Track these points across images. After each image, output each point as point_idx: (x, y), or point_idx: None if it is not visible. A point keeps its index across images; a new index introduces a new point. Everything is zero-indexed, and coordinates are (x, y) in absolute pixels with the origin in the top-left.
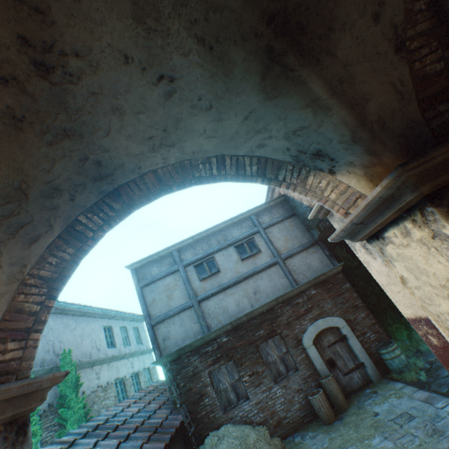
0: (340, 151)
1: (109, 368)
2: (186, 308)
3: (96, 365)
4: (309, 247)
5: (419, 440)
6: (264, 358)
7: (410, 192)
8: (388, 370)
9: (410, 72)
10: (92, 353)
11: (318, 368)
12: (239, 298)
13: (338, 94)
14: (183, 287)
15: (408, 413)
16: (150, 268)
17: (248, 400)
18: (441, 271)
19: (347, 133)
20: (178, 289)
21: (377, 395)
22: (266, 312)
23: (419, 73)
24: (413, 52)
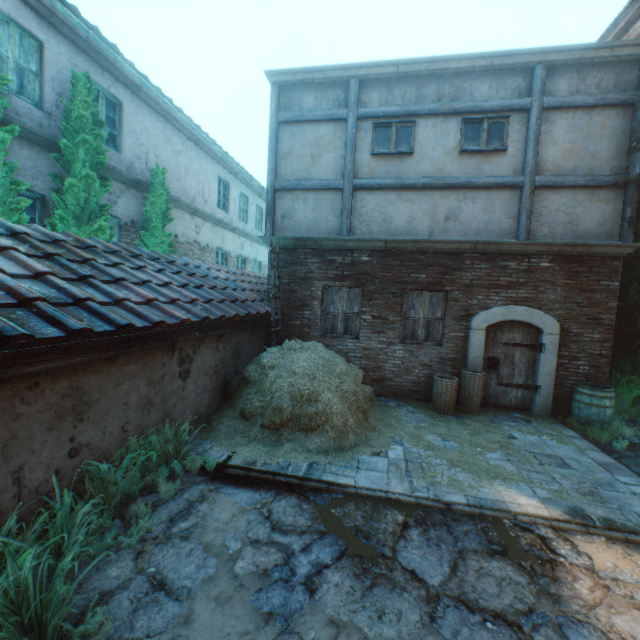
0: None
1: (212, 231)
2: (332, 188)
3: (198, 217)
4: (603, 187)
5: (559, 487)
6: (405, 309)
7: None
8: (565, 414)
9: None
10: (197, 200)
11: (470, 359)
12: (418, 214)
13: None
14: (341, 153)
15: (563, 460)
16: (303, 95)
17: (356, 341)
18: None
19: None
20: (332, 153)
21: (528, 425)
22: (447, 255)
23: None
24: None
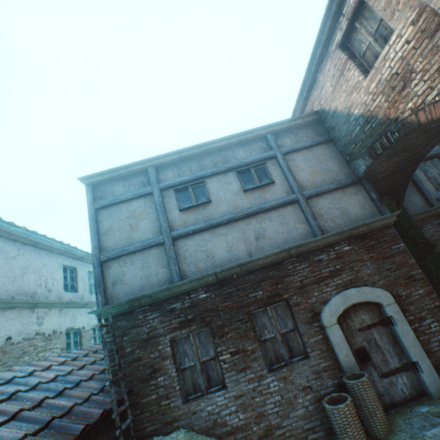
0: None
1: (60, 314)
2: (154, 245)
3: (40, 308)
4: (347, 186)
5: None
6: (258, 331)
7: None
8: None
9: None
10: (38, 292)
11: (342, 360)
12: (233, 242)
13: None
14: (154, 216)
15: None
16: (113, 186)
17: (224, 390)
18: None
19: None
20: (147, 218)
21: None
22: (271, 267)
23: None
24: None
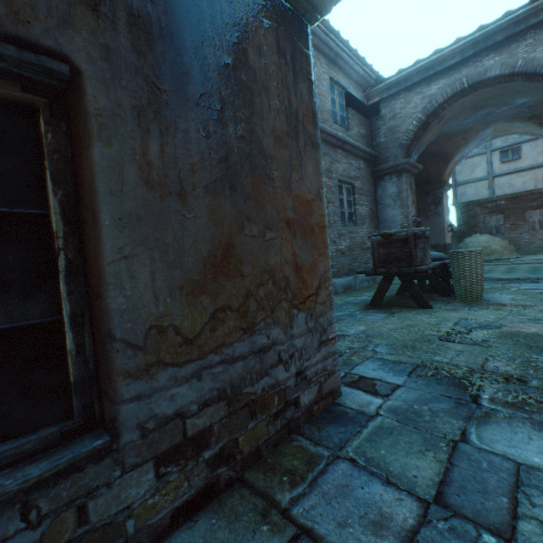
0: None
1: None
2: (482, 180)
3: None
4: None
5: None
6: (526, 219)
7: None
8: None
9: None
10: None
11: None
12: (526, 180)
13: None
14: (484, 166)
15: None
16: None
17: (502, 236)
18: None
19: None
20: (480, 167)
21: None
22: None
23: None
24: None
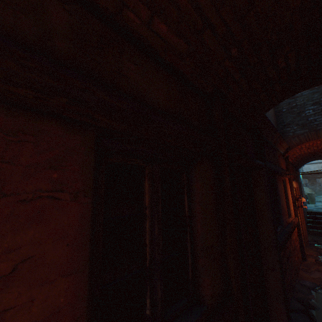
0: None
1: None
2: None
3: None
4: None
5: None
6: (317, 181)
7: None
8: None
9: None
10: None
11: None
12: (315, 167)
13: None
14: None
15: None
16: None
17: (308, 187)
18: None
19: None
20: None
21: None
22: None
23: None
24: None
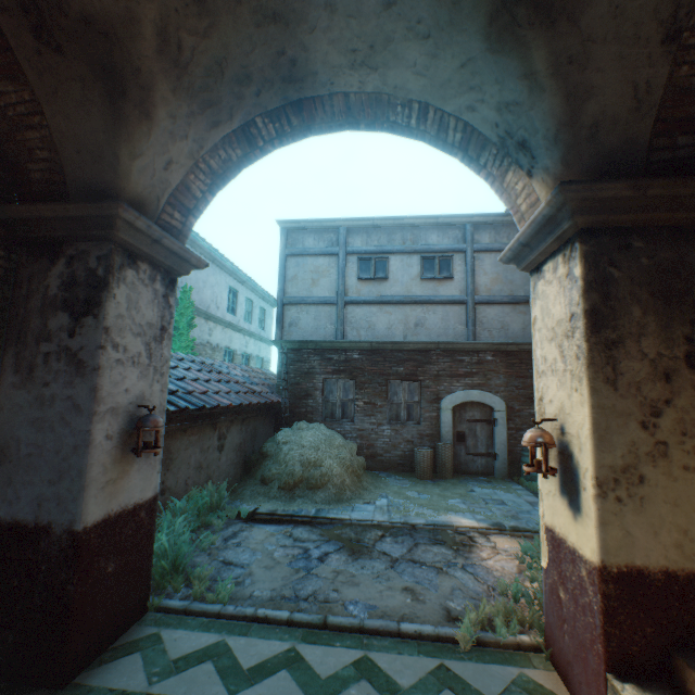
0: (542, 150)
1: (222, 332)
2: (328, 303)
3: (211, 322)
4: (521, 303)
5: (492, 514)
6: (390, 396)
7: (568, 219)
8: (519, 475)
9: (669, 77)
10: (211, 307)
11: (443, 434)
12: (394, 322)
13: (560, 76)
14: (335, 278)
15: (503, 501)
16: (305, 236)
17: (352, 423)
18: (557, 313)
19: (552, 129)
20: (328, 277)
21: (488, 483)
22: (418, 352)
23: (680, 82)
24: (689, 51)
